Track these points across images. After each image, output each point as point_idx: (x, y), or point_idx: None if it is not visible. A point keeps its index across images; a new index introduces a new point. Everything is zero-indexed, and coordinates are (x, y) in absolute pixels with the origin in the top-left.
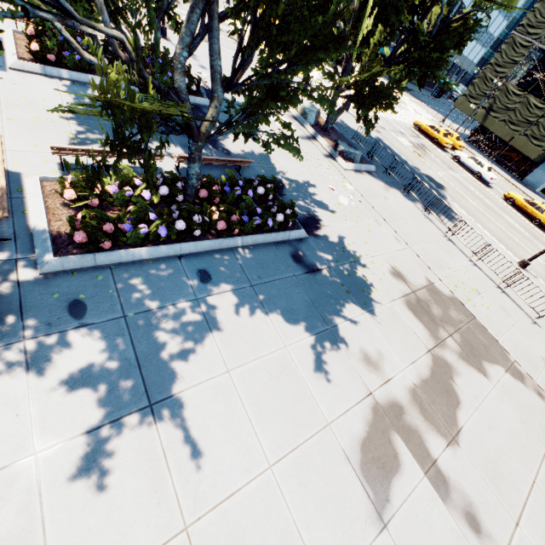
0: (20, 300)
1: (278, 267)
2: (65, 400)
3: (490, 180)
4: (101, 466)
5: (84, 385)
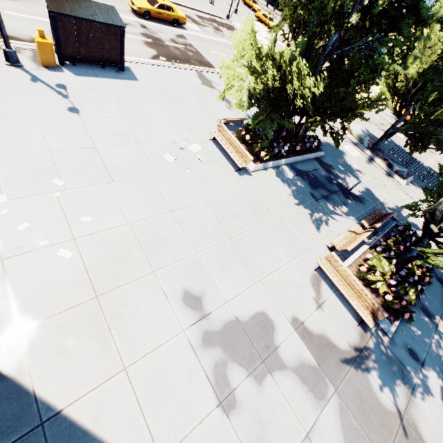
0: (396, 357)
1: (440, 292)
2: None
3: None
4: None
5: None
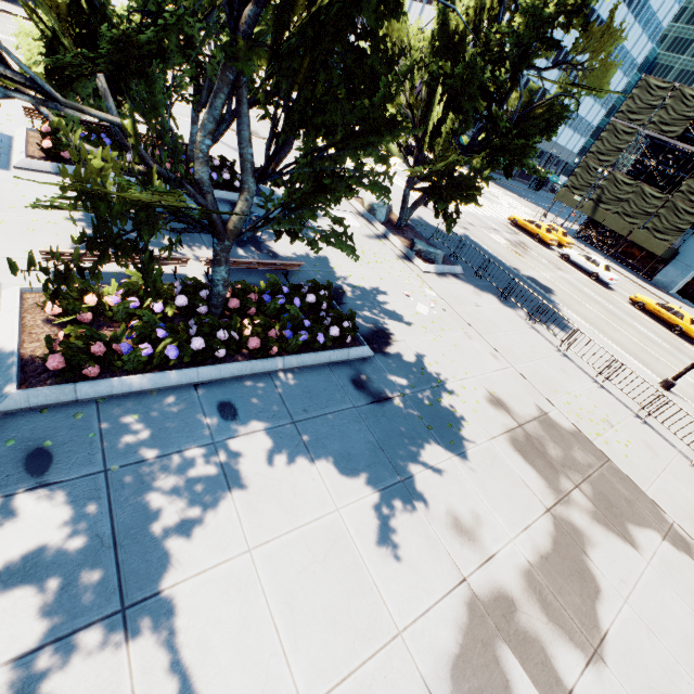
0: None
1: (331, 396)
2: None
3: (611, 281)
4: None
5: (25, 579)
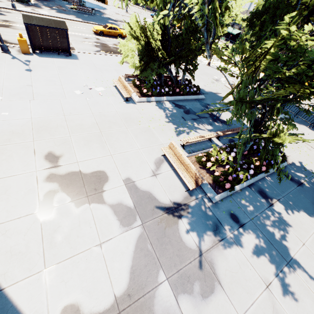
0: (215, 216)
1: (286, 185)
2: (259, 262)
3: None
4: (290, 292)
5: (260, 254)
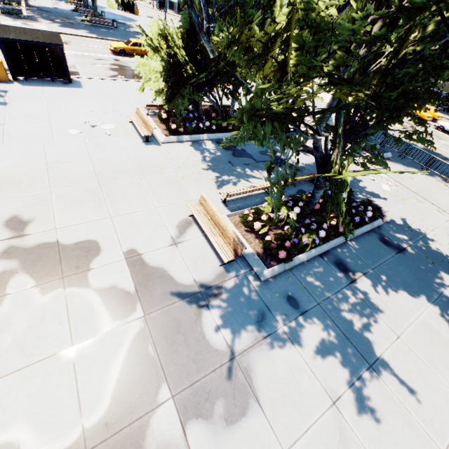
0: (263, 300)
1: (379, 252)
2: (325, 366)
3: None
4: (371, 410)
5: (328, 354)
